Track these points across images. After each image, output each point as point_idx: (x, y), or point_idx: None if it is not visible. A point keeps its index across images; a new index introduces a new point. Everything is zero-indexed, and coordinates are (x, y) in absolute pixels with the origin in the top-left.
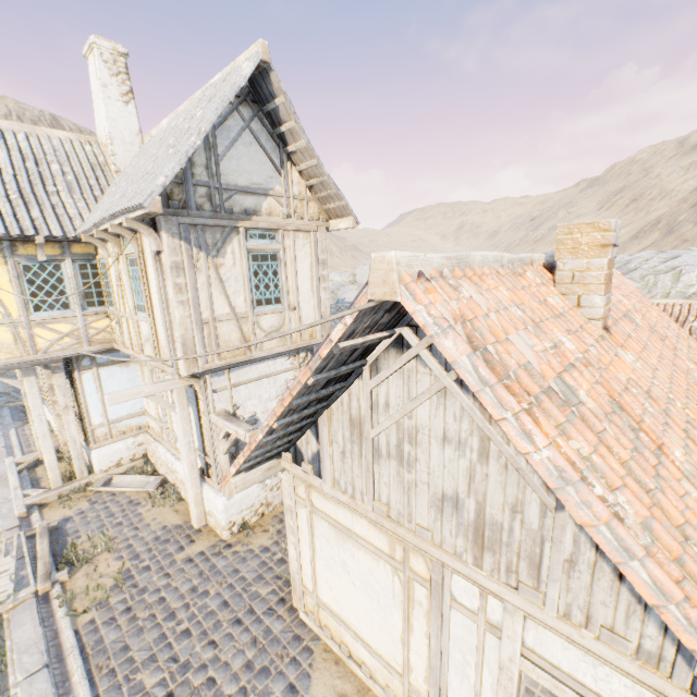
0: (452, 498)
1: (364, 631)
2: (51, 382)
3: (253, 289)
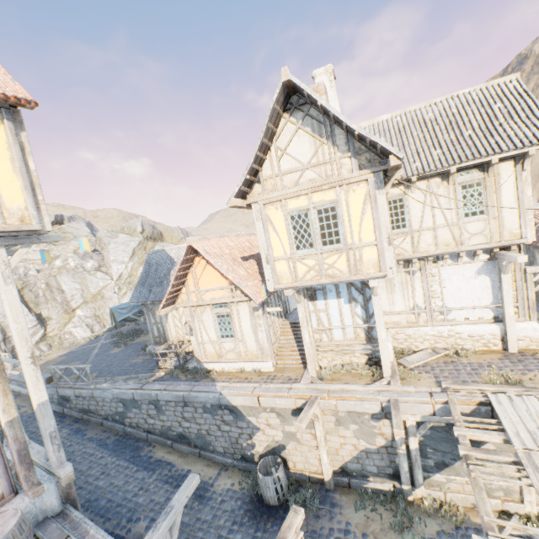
0: None
1: None
2: (308, 310)
3: None
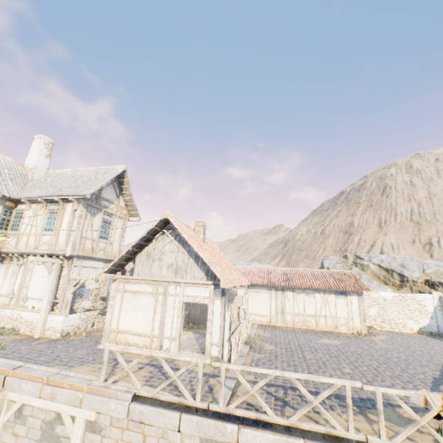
0: (171, 264)
1: (138, 328)
2: None
3: (100, 231)
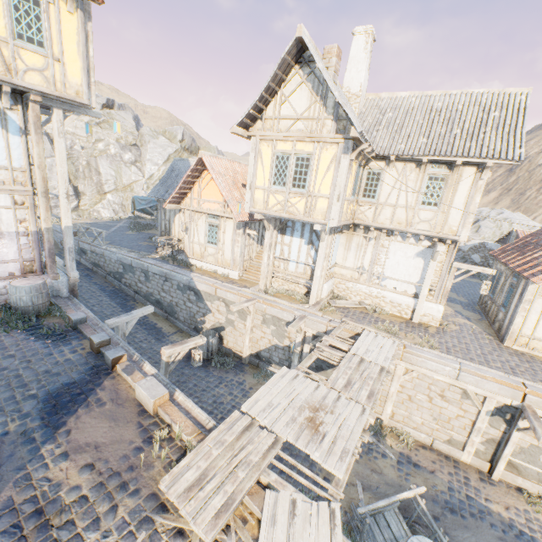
0: None
1: None
2: (276, 240)
3: None
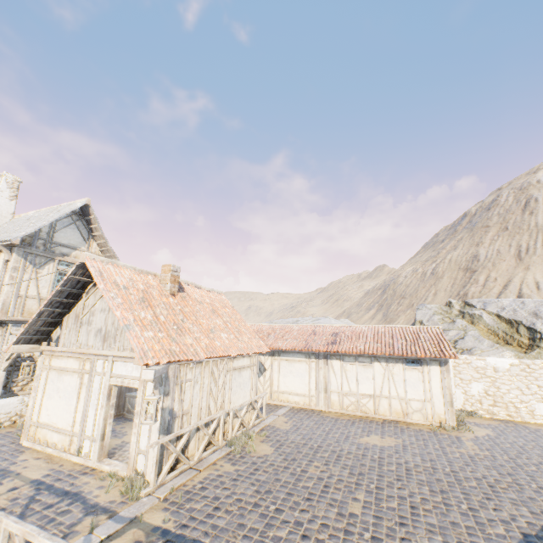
0: (100, 329)
1: (59, 421)
2: None
3: (55, 287)
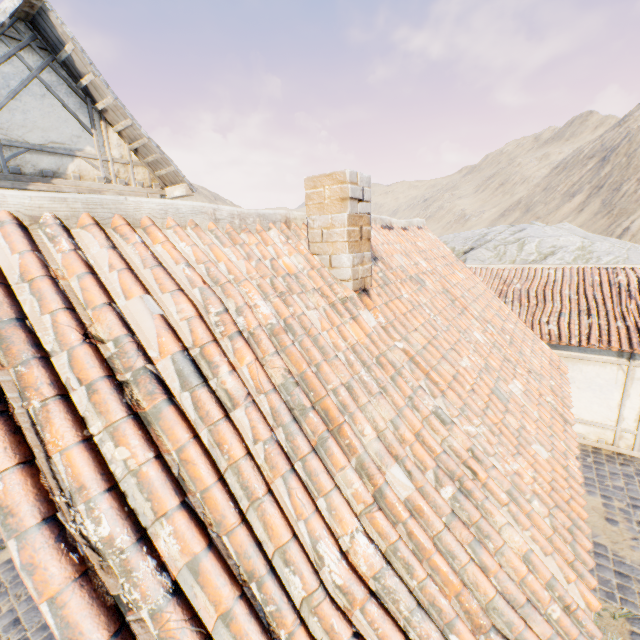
0: None
1: None
2: None
3: None
